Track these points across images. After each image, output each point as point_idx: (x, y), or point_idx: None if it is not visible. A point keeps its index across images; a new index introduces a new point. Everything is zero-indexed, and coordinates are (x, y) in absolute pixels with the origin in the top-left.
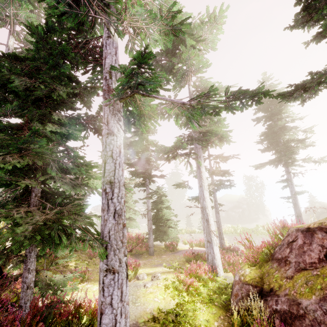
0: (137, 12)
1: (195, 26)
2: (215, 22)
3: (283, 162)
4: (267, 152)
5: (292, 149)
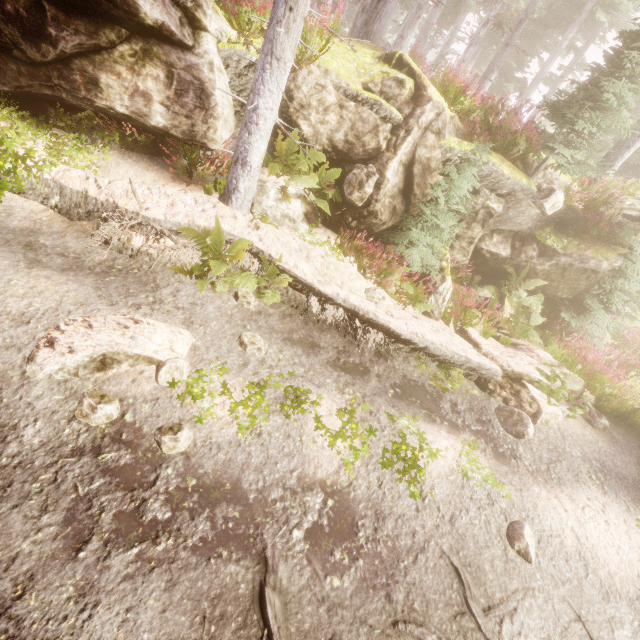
0: None
1: None
2: None
3: None
4: None
5: None
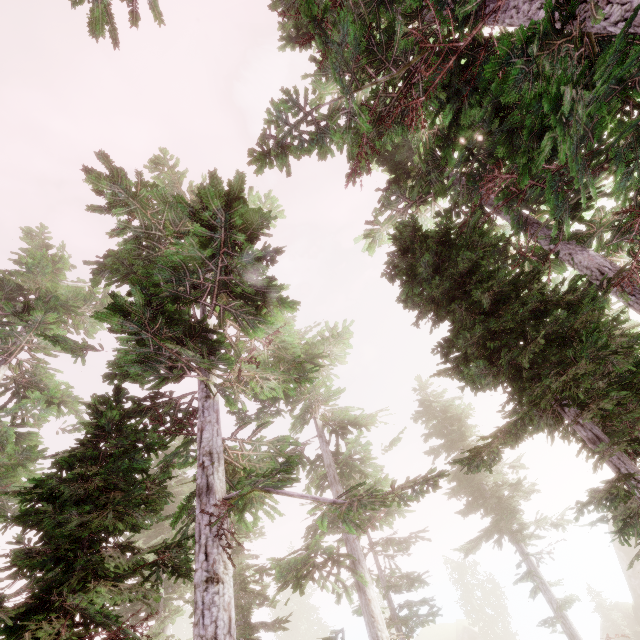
0: (237, 340)
1: (314, 342)
2: (339, 337)
3: (507, 534)
4: (471, 513)
5: (508, 502)
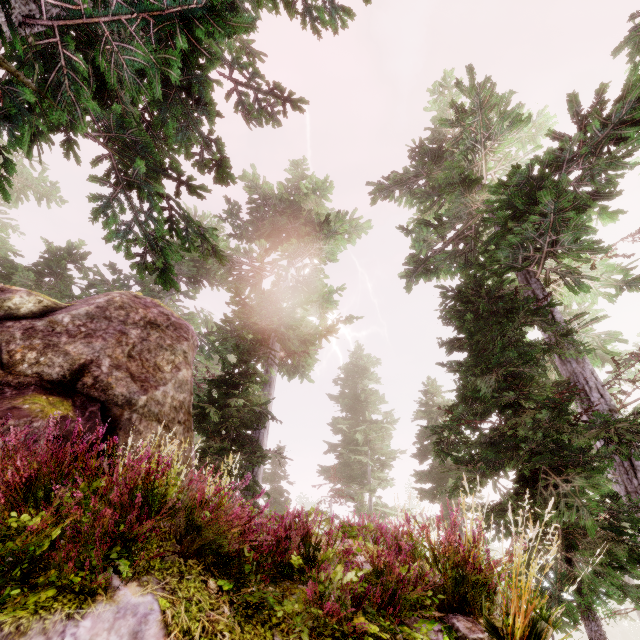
0: None
1: None
2: None
3: None
4: None
5: None
